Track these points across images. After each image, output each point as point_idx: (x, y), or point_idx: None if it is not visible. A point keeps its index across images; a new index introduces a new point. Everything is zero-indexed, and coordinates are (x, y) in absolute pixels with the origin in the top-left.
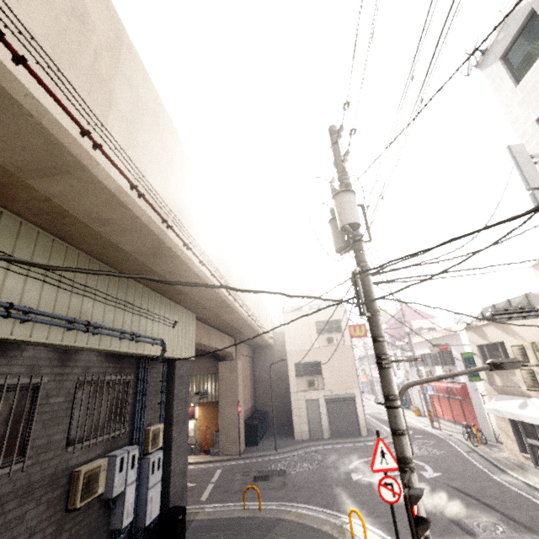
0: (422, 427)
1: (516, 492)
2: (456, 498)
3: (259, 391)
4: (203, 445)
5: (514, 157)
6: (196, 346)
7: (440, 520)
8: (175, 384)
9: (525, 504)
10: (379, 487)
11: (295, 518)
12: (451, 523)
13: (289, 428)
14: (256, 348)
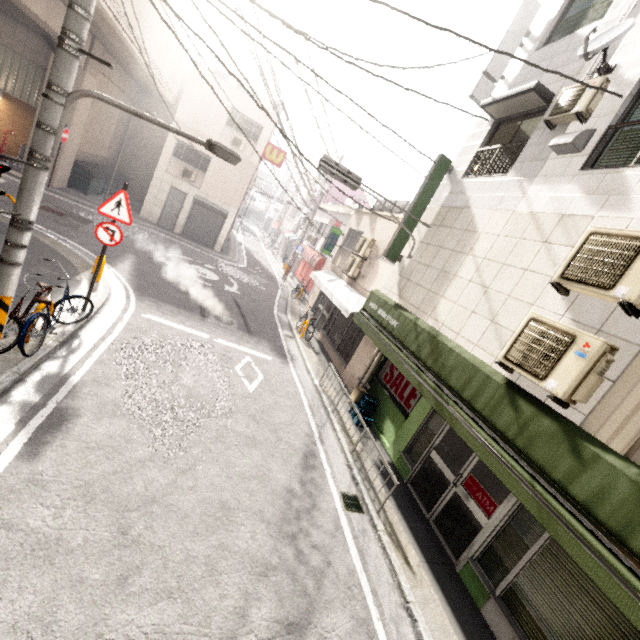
0: (276, 275)
1: (275, 322)
2: (226, 304)
3: (129, 150)
4: (0, 152)
5: (516, 16)
6: None
7: (192, 304)
8: None
9: (270, 327)
10: (99, 227)
11: (49, 242)
12: (199, 308)
13: None
14: (146, 93)
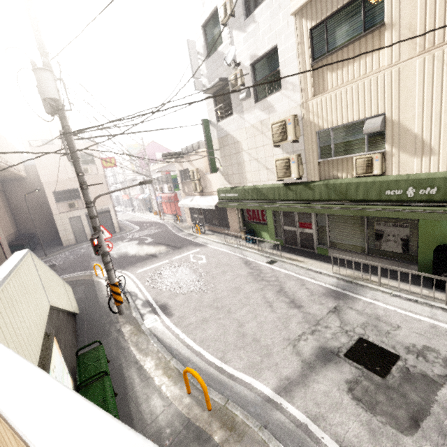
0: (156, 221)
1: (183, 237)
2: (156, 247)
3: (21, 219)
4: None
5: (189, 51)
6: None
7: (144, 257)
8: None
9: (183, 241)
10: None
11: None
12: (149, 256)
13: (59, 241)
14: (5, 181)
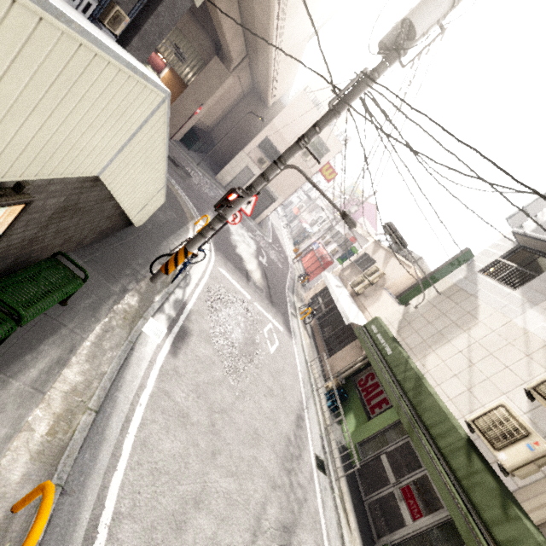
0: (288, 255)
1: (286, 299)
2: (260, 273)
3: (225, 126)
4: None
5: None
6: (210, 4)
7: (242, 266)
8: (164, 2)
9: (283, 302)
10: None
11: (173, 190)
12: (245, 272)
13: (219, 170)
14: (255, 92)
